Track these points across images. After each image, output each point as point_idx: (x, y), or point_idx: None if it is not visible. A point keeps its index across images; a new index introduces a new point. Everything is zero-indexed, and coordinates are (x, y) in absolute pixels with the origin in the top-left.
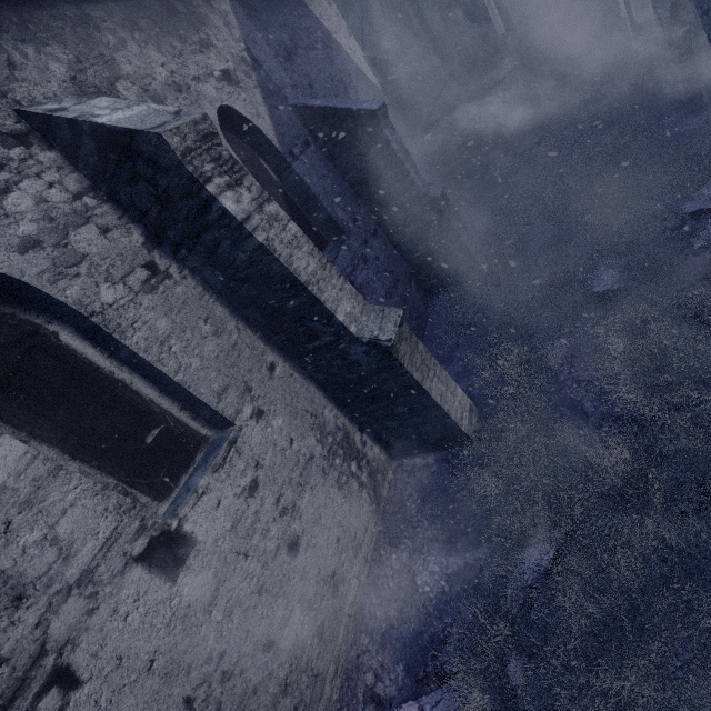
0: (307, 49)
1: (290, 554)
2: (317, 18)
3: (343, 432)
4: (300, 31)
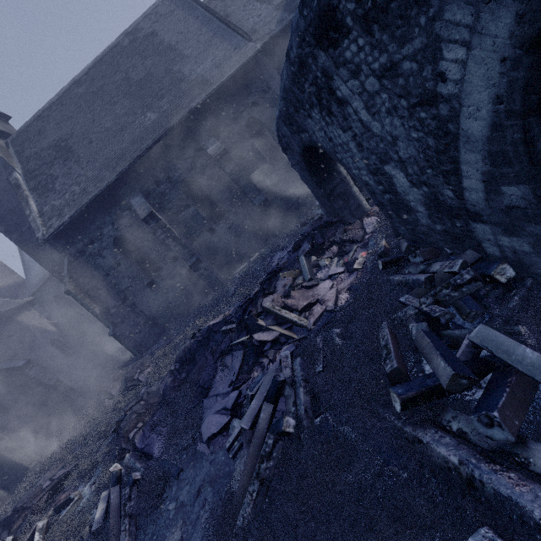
0: (8, 338)
1: None
2: (19, 321)
3: None
4: (6, 332)
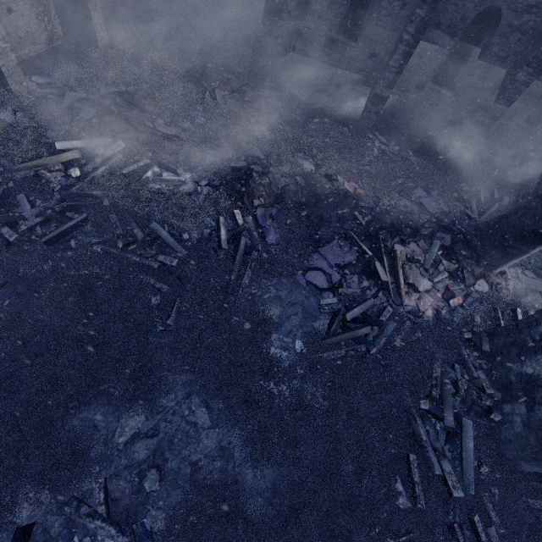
0: None
1: (8, 11)
2: None
3: (48, 4)
4: None
